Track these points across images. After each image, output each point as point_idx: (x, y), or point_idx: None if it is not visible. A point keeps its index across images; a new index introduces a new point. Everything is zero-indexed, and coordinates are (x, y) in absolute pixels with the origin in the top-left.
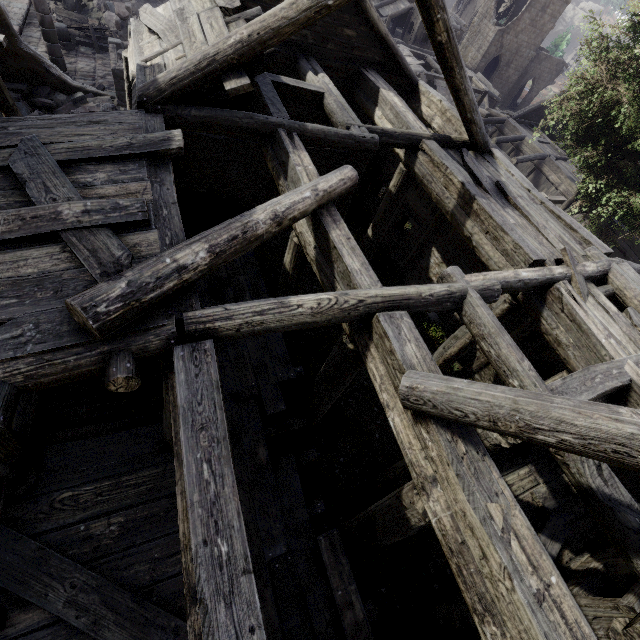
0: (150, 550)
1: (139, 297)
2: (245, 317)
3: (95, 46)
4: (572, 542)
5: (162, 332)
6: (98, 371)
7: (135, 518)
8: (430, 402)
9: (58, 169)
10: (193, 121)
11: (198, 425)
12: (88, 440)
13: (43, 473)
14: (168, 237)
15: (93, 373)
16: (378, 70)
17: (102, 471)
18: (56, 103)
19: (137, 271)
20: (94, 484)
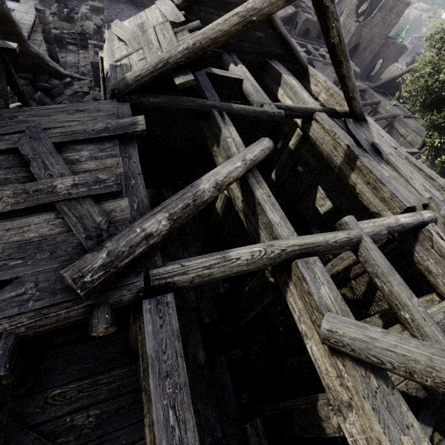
0: (119, 437)
1: (116, 264)
2: (197, 271)
3: (79, 45)
4: (440, 425)
5: (133, 287)
6: (83, 319)
7: (107, 410)
8: (349, 346)
9: (54, 150)
10: (151, 106)
11: (164, 373)
12: (73, 346)
13: (40, 374)
14: (136, 203)
15: (79, 320)
16: (279, 60)
17: (83, 372)
18: (52, 86)
19: (114, 241)
20: (77, 382)
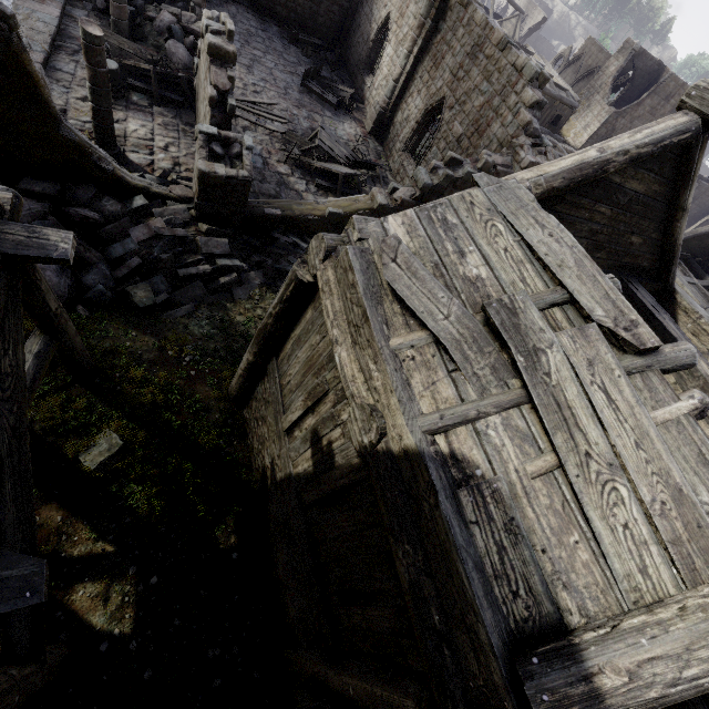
0: None
1: None
2: None
3: (154, 96)
4: None
5: None
6: None
7: None
8: None
9: None
10: None
11: None
12: None
13: None
14: None
15: None
16: (637, 276)
17: None
18: (103, 215)
19: None
20: None
